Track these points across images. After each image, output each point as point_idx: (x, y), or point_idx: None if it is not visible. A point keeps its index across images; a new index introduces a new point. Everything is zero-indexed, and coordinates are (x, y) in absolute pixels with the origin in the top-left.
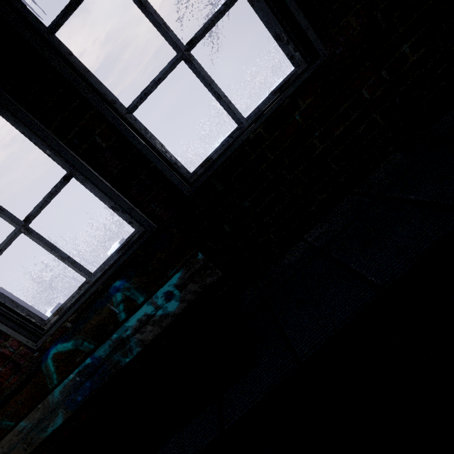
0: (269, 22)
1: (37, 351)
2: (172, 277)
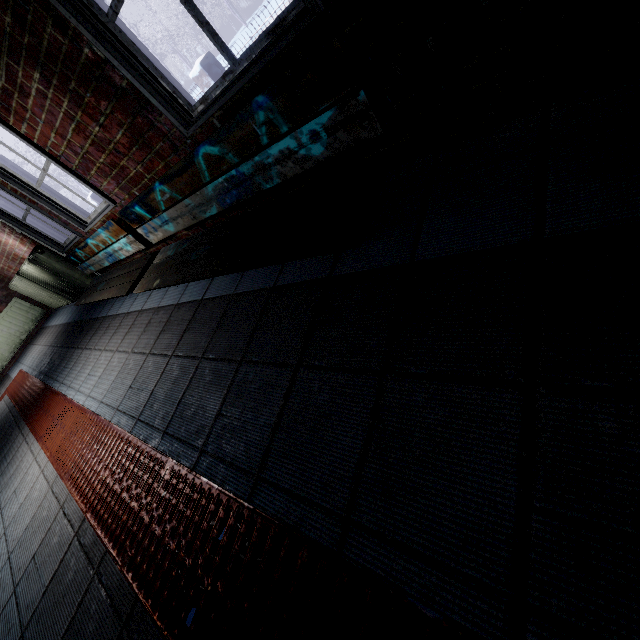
0: None
1: (189, 139)
2: (322, 115)
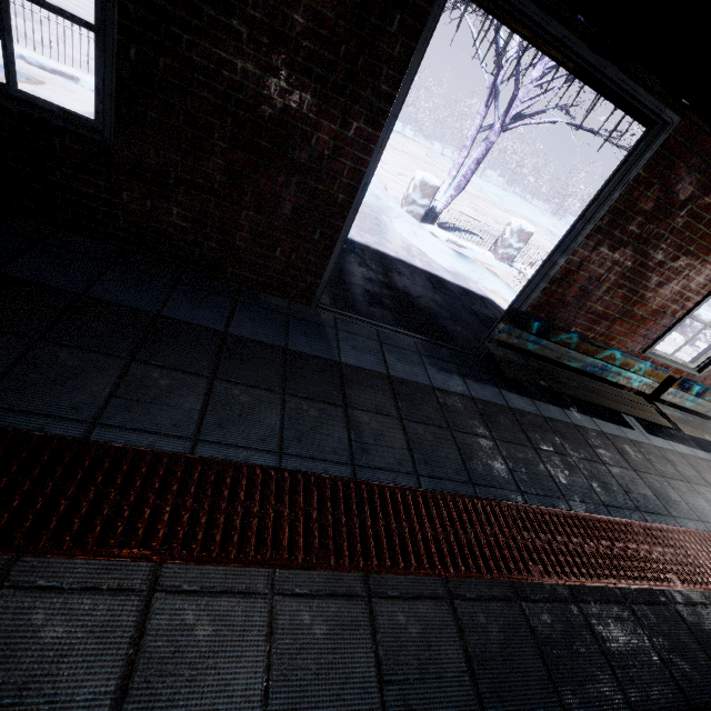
0: (99, 73)
1: None
2: None
